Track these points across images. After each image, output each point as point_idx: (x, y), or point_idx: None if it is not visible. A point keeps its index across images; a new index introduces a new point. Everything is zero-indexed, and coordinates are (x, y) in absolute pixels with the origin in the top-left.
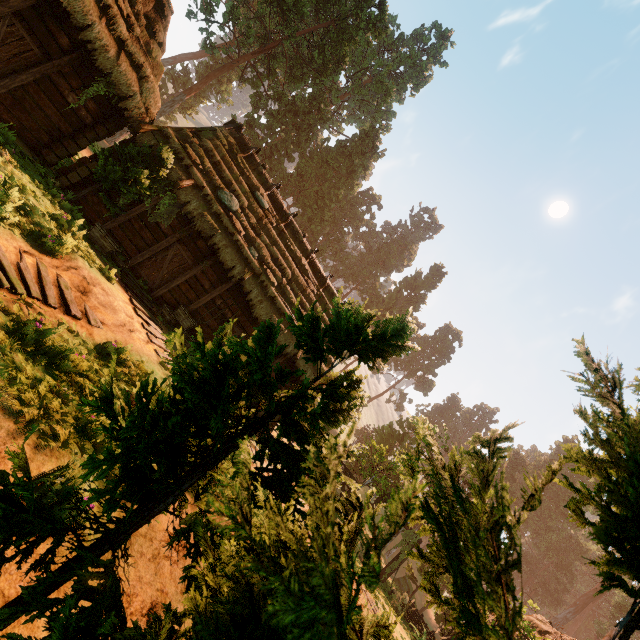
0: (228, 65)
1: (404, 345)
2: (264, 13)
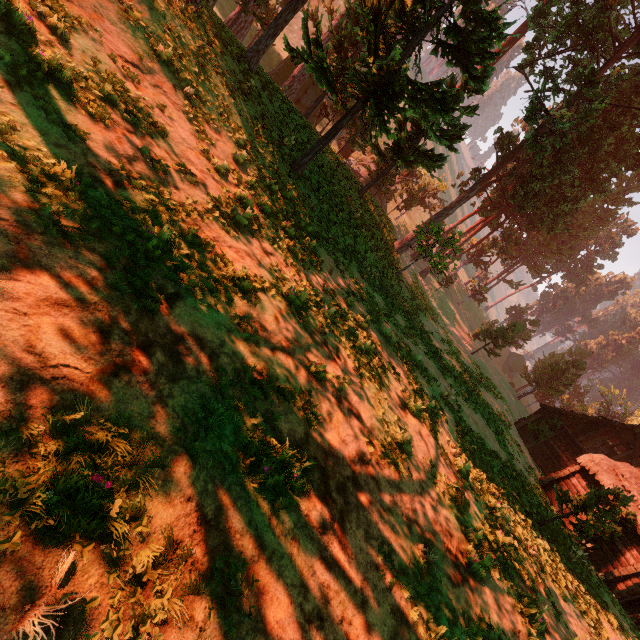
0: (542, 132)
1: None
2: (622, 4)
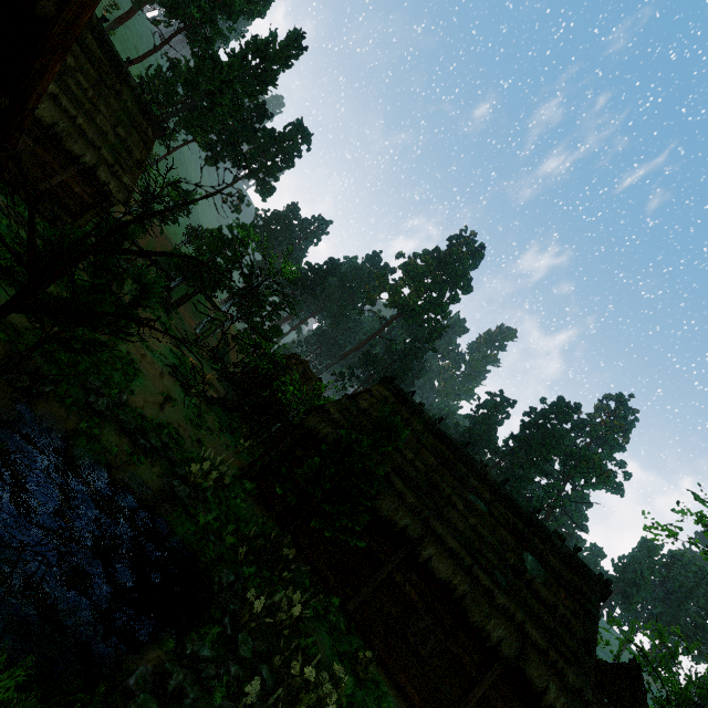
0: None
1: (135, 238)
2: None
